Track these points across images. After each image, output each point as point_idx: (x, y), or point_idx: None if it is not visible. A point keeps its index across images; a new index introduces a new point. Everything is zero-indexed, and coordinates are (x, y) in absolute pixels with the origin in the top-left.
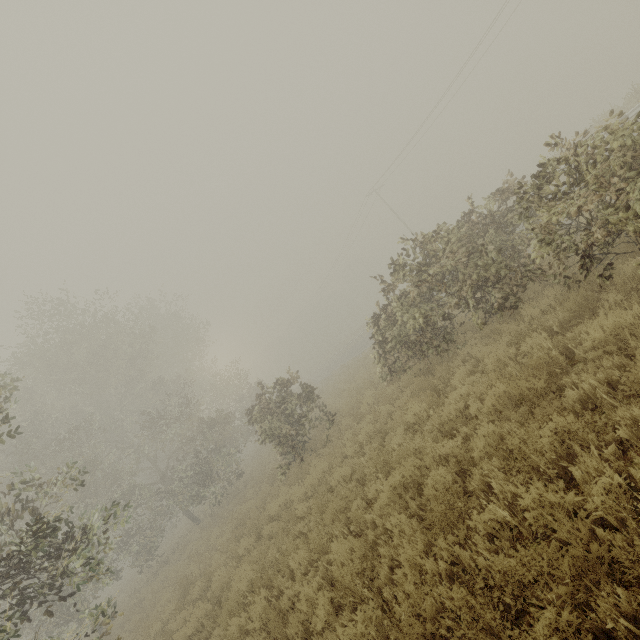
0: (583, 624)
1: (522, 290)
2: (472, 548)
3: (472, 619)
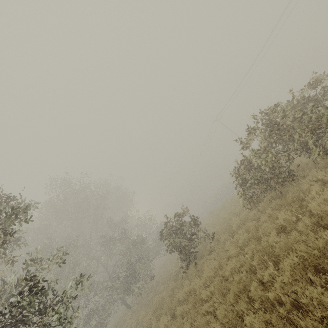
0: None
1: None
2: None
3: None
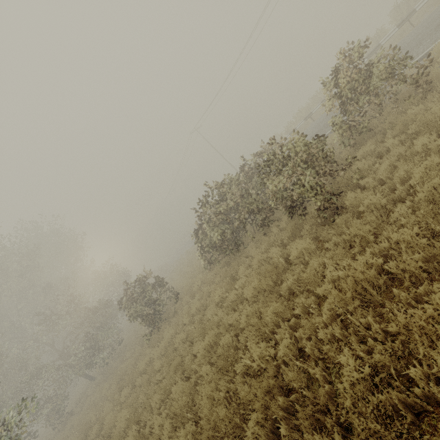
0: (268, 416)
1: (272, 215)
2: (235, 382)
3: (229, 423)
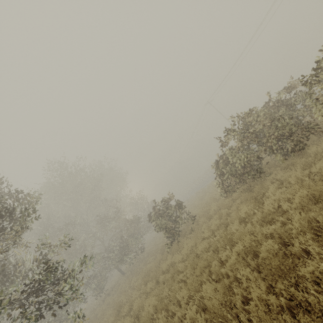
0: None
1: (306, 139)
2: (303, 290)
3: None
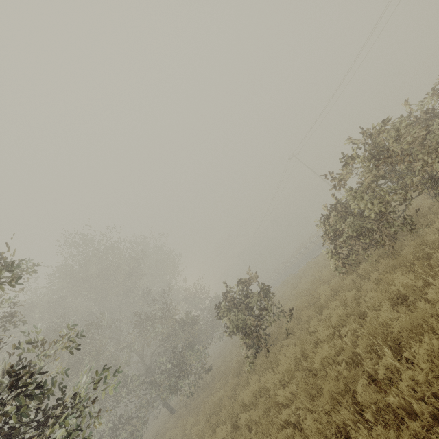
0: None
1: None
2: None
3: None
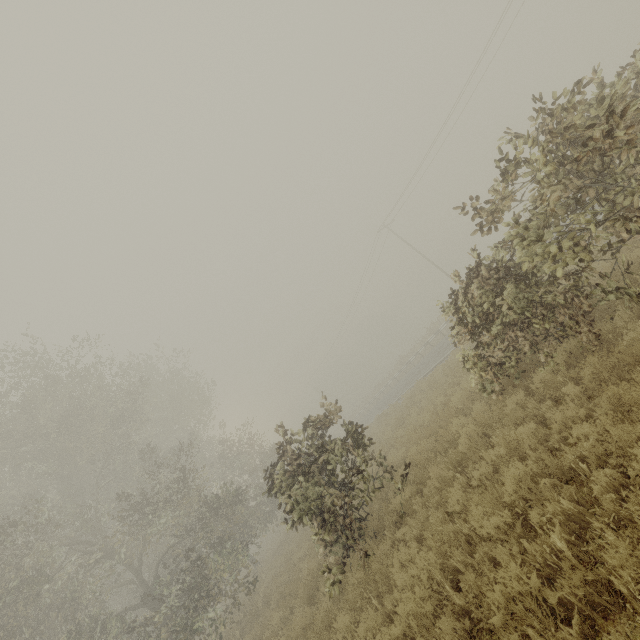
0: None
1: None
2: None
3: None
